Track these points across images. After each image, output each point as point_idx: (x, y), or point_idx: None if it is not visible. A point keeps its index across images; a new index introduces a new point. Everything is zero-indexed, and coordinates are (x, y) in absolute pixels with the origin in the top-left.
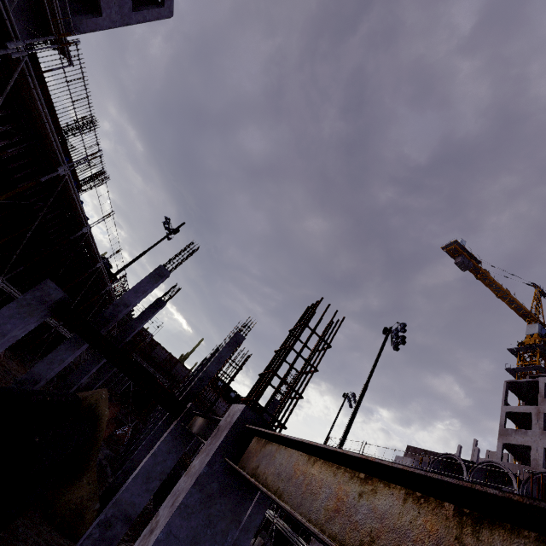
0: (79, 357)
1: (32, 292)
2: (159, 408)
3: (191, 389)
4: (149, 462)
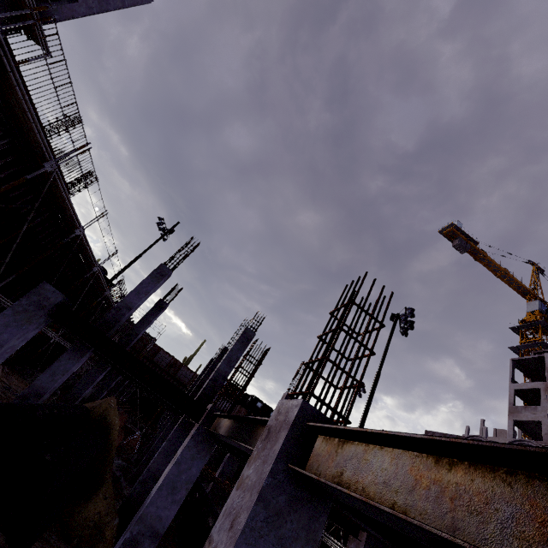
0: (81, 368)
1: (28, 297)
2: (168, 413)
3: (204, 390)
4: (173, 472)
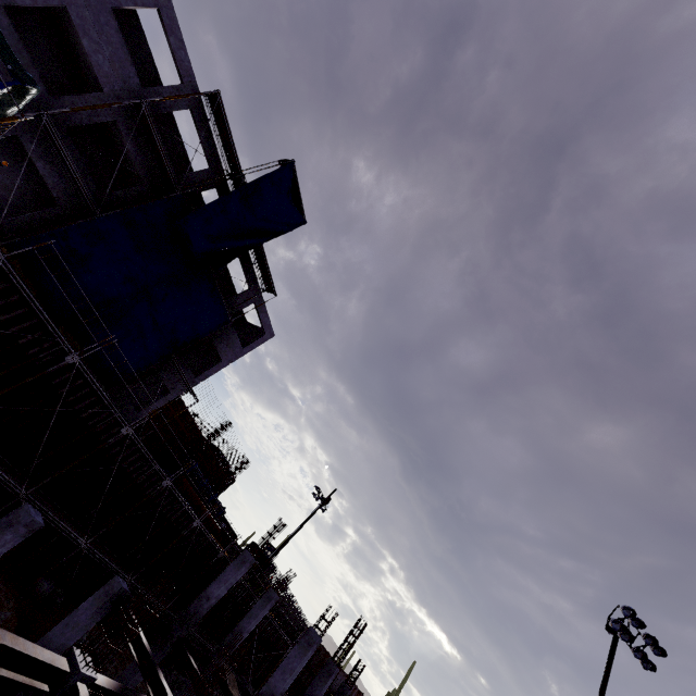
0: None
1: (105, 587)
2: None
3: None
4: None
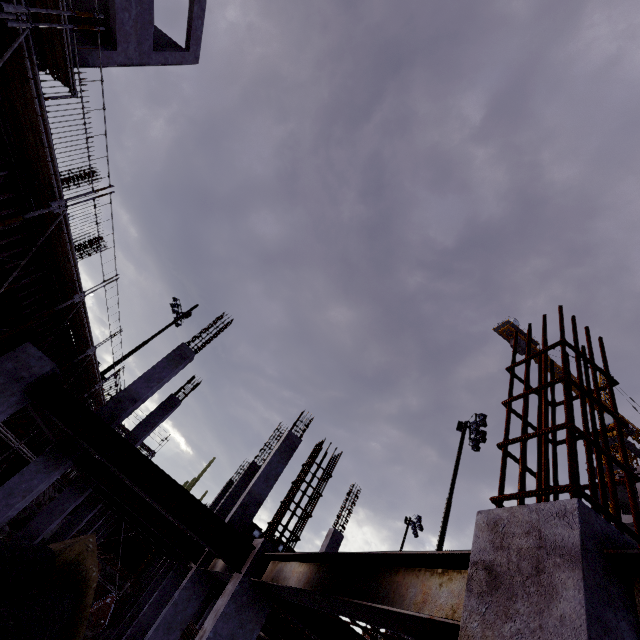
0: (43, 494)
1: None
2: (162, 561)
3: (230, 522)
4: None
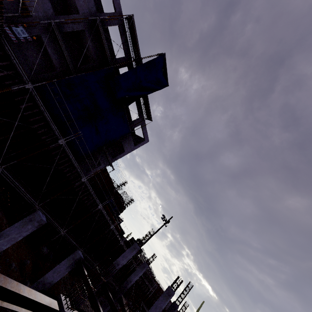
0: None
1: (72, 255)
2: None
3: None
4: None
